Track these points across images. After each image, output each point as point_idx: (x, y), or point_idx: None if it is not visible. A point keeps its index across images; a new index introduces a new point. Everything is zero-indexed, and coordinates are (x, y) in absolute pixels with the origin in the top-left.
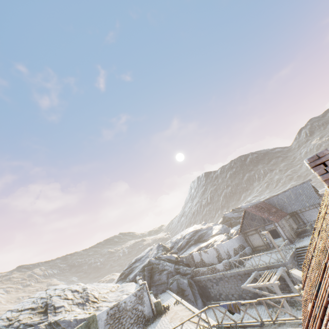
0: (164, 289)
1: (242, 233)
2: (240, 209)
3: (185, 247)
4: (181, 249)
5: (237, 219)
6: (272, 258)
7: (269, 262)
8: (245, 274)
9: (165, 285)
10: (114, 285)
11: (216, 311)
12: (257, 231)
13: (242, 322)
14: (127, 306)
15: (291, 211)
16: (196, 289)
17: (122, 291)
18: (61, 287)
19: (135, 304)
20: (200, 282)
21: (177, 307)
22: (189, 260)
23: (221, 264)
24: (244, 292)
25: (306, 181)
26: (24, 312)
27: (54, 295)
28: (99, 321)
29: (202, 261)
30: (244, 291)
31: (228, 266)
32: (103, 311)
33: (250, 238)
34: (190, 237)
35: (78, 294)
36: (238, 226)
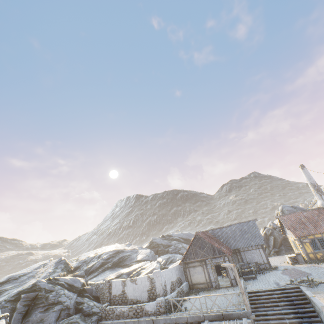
0: None
1: (184, 262)
2: (170, 237)
3: (97, 270)
4: (90, 271)
5: (165, 247)
6: (224, 303)
7: (226, 309)
8: None
9: None
10: None
11: None
12: (202, 262)
13: None
14: None
15: (235, 247)
16: None
17: None
18: None
19: None
20: None
21: None
22: (102, 290)
23: (154, 303)
24: None
25: (252, 220)
26: None
27: None
28: None
29: (123, 295)
30: None
31: (164, 308)
32: None
33: (191, 271)
34: (109, 257)
35: None
36: (167, 256)
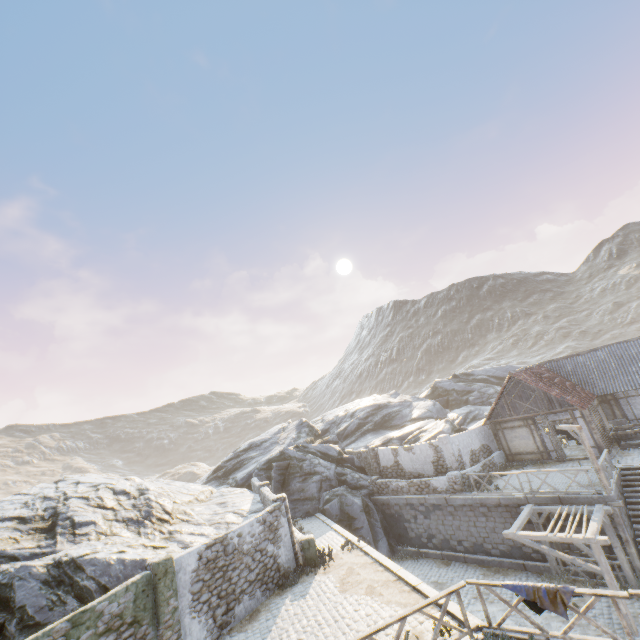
0: (311, 510)
1: (491, 421)
2: (470, 378)
3: (354, 434)
4: (345, 436)
5: (462, 395)
6: (567, 483)
7: (567, 491)
8: (499, 506)
9: (313, 502)
10: (204, 488)
11: (419, 569)
12: (527, 421)
13: (568, 637)
14: (244, 543)
15: (605, 391)
16: (377, 519)
17: (222, 503)
18: (92, 479)
19: (261, 541)
20: (387, 506)
21: (351, 556)
22: (367, 460)
23: (445, 478)
24: (490, 541)
25: None
26: (1, 524)
27: (74, 497)
28: (179, 572)
29: (397, 467)
30: (491, 538)
31: (460, 485)
32: (190, 551)
33: (507, 435)
34: (367, 416)
35: (128, 500)
36: (465, 409)
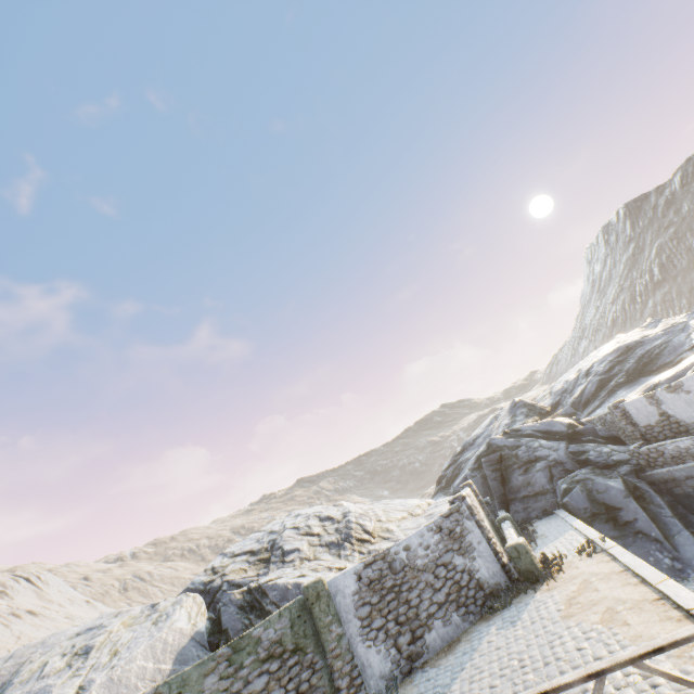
0: (547, 507)
1: None
2: None
3: (596, 397)
4: (583, 403)
5: None
6: None
7: None
8: None
9: (546, 496)
10: (421, 502)
11: None
12: None
13: None
14: (416, 558)
15: None
16: (661, 505)
17: (429, 515)
18: (309, 511)
19: (441, 553)
20: (673, 484)
21: (590, 563)
22: (615, 425)
23: None
24: None
25: None
26: (239, 558)
27: (288, 528)
28: (337, 596)
29: (667, 422)
30: None
31: None
32: (345, 571)
33: None
34: (609, 367)
35: (332, 525)
36: None
